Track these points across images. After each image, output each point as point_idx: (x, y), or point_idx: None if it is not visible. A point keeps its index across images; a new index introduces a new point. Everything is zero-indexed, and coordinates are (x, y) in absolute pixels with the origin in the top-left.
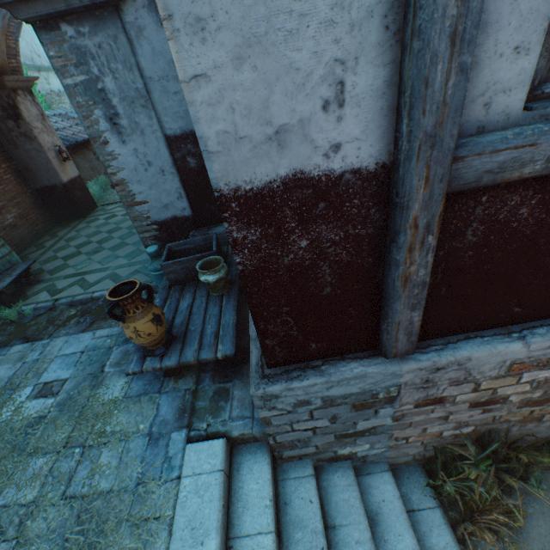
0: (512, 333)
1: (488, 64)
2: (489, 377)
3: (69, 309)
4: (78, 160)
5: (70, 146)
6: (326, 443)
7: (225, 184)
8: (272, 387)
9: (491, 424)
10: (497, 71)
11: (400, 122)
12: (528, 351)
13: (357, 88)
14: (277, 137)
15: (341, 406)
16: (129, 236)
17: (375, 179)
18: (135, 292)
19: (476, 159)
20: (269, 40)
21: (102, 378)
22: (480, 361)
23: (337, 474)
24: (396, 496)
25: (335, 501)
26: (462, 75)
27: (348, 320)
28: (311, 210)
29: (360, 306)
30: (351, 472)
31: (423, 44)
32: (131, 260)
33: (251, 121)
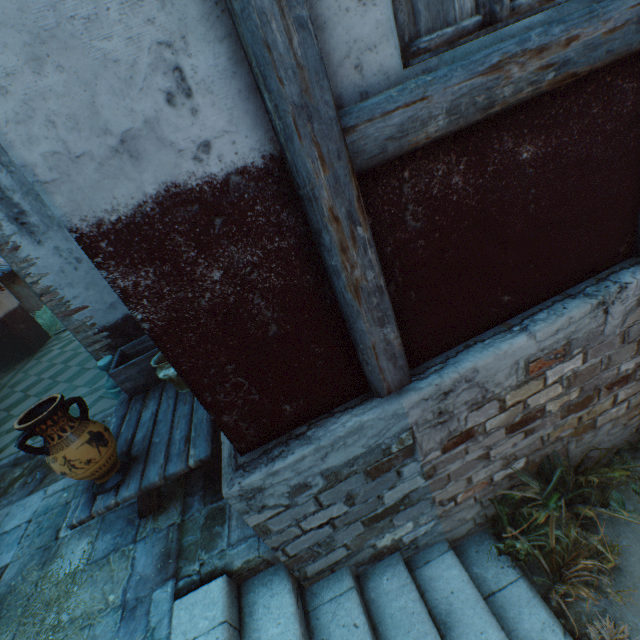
0: (513, 327)
1: (338, 22)
2: (510, 388)
3: (12, 471)
4: (19, 289)
5: (4, 275)
6: (356, 538)
7: (81, 220)
8: (250, 477)
9: (543, 449)
10: (351, 28)
11: (264, 100)
12: (538, 343)
13: (200, 73)
14: (125, 147)
15: (352, 479)
16: (90, 360)
17: (270, 176)
18: (54, 409)
19: (370, 126)
20: (66, 32)
21: (56, 548)
22: (490, 369)
23: (386, 577)
24: (466, 580)
25: (390, 614)
26: (305, 31)
27: (316, 361)
28: (208, 231)
29: (323, 339)
30: (402, 567)
31: (243, 2)
32: (94, 386)
33: (83, 134)
